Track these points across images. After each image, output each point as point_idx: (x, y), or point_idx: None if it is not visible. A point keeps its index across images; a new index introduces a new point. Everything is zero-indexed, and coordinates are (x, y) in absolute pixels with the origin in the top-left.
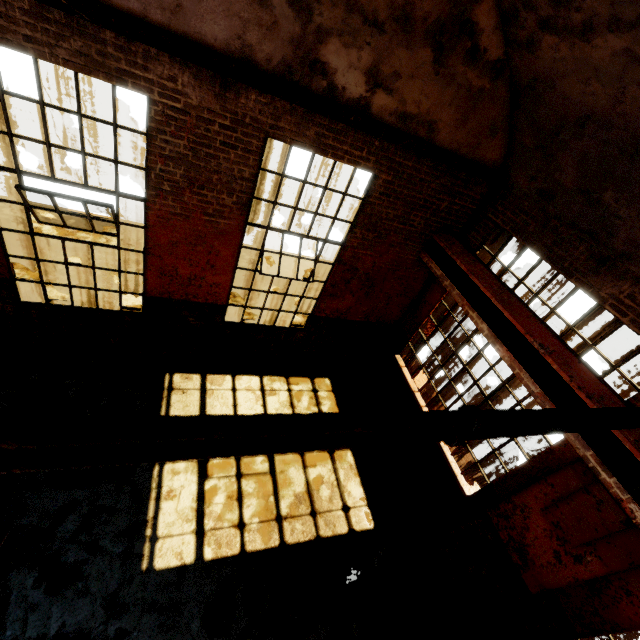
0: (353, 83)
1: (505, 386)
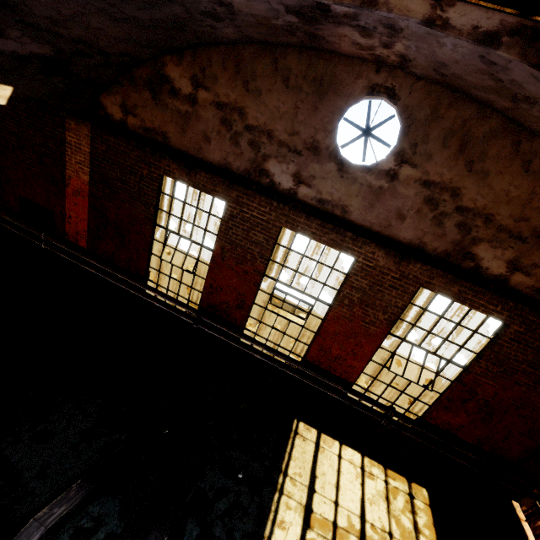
0: (495, 266)
1: None
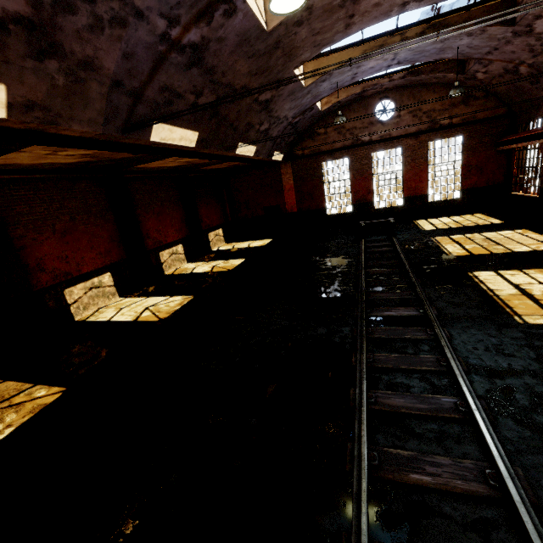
0: (445, 121)
1: (537, 158)
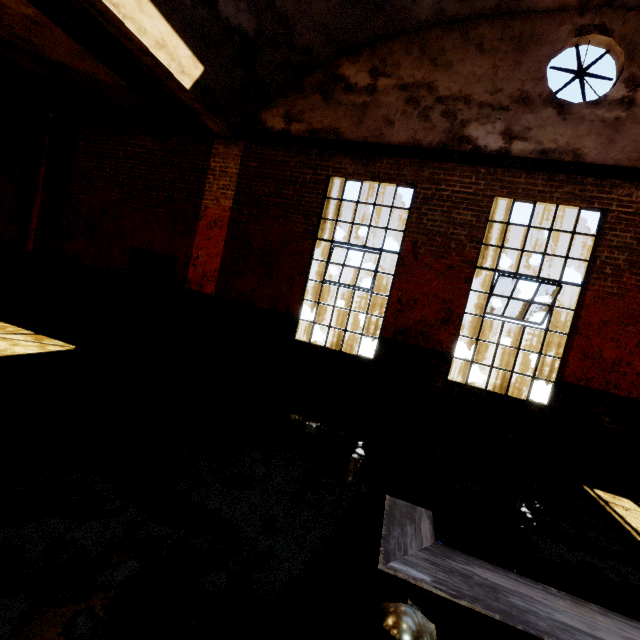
0: None
1: None
